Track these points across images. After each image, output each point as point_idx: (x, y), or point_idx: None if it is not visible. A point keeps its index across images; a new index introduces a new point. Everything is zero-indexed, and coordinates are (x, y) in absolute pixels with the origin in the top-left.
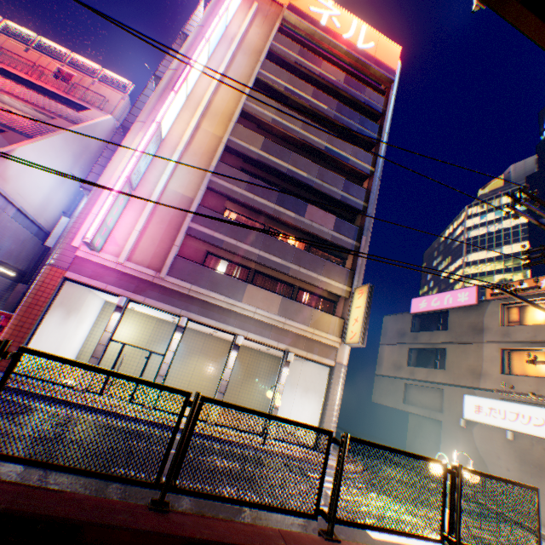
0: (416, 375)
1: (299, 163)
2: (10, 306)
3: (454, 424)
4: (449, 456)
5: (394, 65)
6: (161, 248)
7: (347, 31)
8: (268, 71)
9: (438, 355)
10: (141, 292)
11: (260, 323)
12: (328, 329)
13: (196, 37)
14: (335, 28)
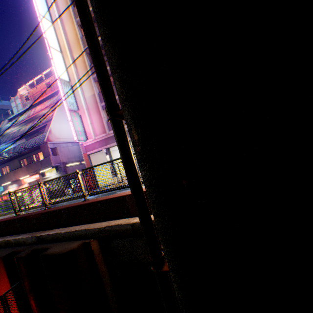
0: None
1: None
2: None
3: None
4: None
5: None
6: (101, 123)
7: None
8: None
9: None
10: (108, 144)
11: None
12: None
13: None
14: None
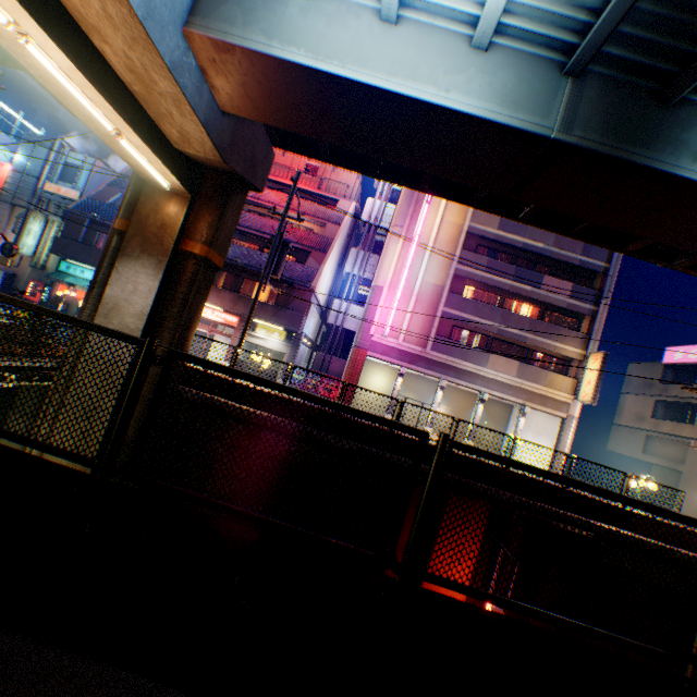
0: (660, 428)
1: (534, 234)
2: (315, 368)
3: (693, 475)
4: (683, 502)
5: None
6: (422, 329)
7: None
8: None
9: (690, 410)
10: (413, 363)
11: (500, 383)
12: (560, 388)
13: None
14: None
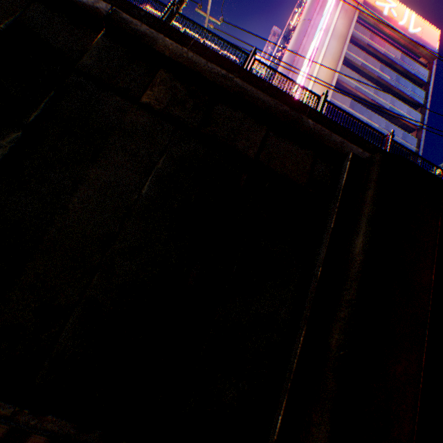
0: None
1: (372, 117)
2: None
3: None
4: None
5: (434, 45)
6: None
7: (400, 19)
8: (350, 52)
9: None
10: None
11: None
12: None
13: (304, 28)
14: (392, 17)
